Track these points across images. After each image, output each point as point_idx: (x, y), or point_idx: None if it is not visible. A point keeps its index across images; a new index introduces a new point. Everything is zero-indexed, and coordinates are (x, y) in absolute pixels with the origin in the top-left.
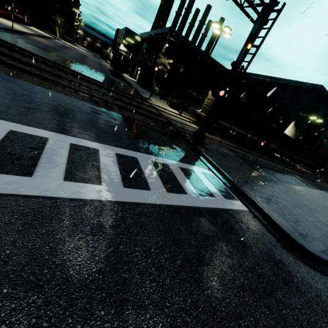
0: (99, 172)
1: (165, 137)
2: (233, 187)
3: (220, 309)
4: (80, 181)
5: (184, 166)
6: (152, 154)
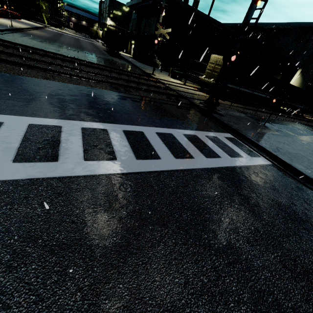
0: (154, 150)
1: (182, 110)
2: (254, 146)
3: (274, 231)
4: (146, 158)
5: (208, 134)
6: (180, 128)
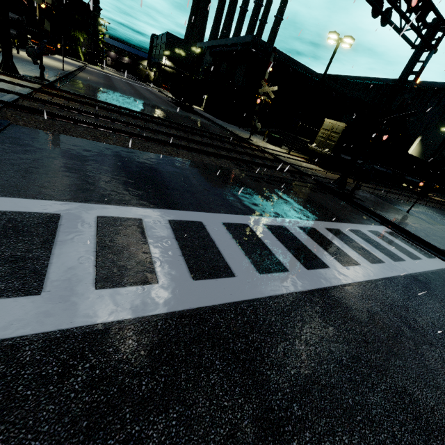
0: (345, 253)
1: (318, 194)
2: (421, 244)
3: None
4: (349, 264)
5: (368, 228)
6: (339, 220)
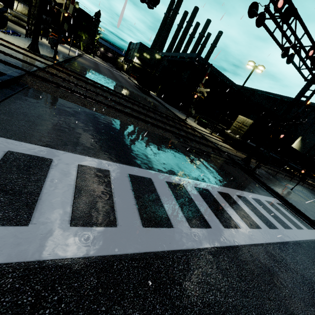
0: (250, 217)
1: (230, 167)
2: (302, 216)
3: None
4: (253, 227)
5: (265, 198)
6: (245, 190)
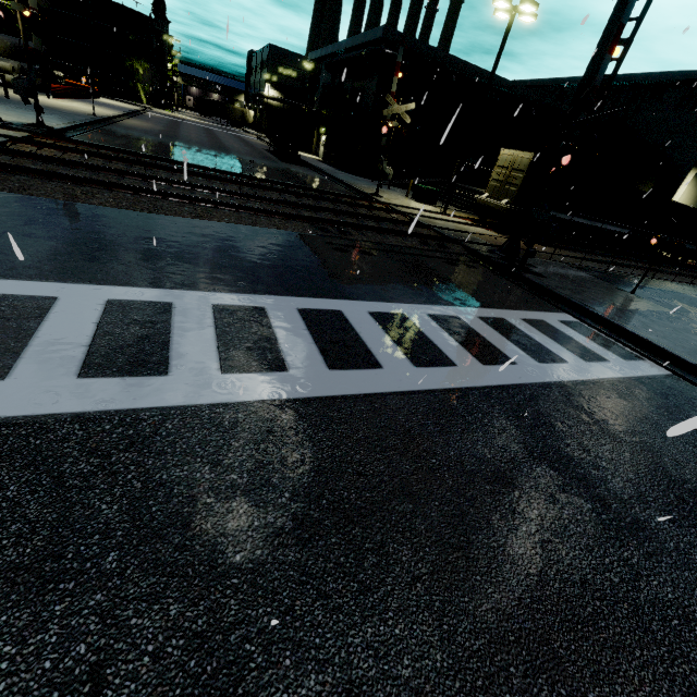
0: (438, 349)
1: (459, 268)
2: (626, 339)
3: None
4: (431, 365)
5: (526, 316)
6: (469, 304)
